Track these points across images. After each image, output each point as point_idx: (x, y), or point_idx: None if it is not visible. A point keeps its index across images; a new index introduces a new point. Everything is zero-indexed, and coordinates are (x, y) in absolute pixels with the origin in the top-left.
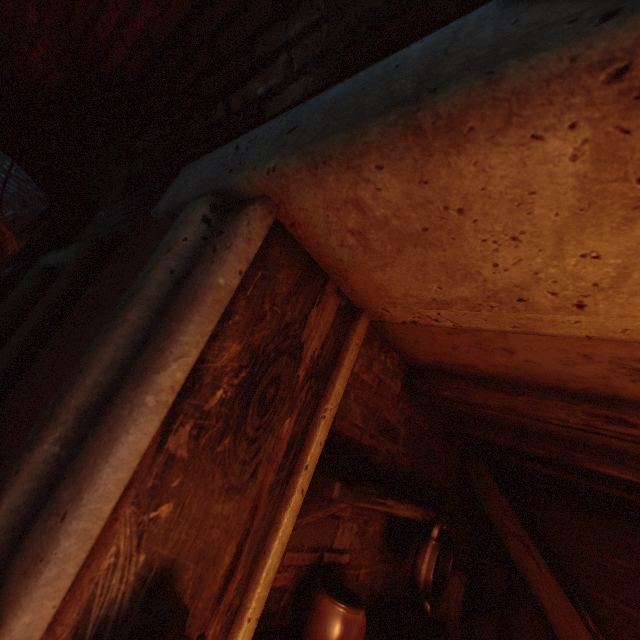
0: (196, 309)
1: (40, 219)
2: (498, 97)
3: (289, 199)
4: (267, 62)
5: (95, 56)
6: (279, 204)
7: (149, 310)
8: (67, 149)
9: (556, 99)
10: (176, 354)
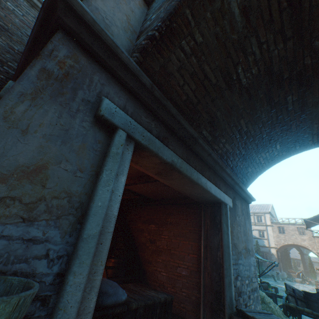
0: None
1: None
2: None
3: None
4: None
5: None
6: None
7: None
8: None
9: None
10: None
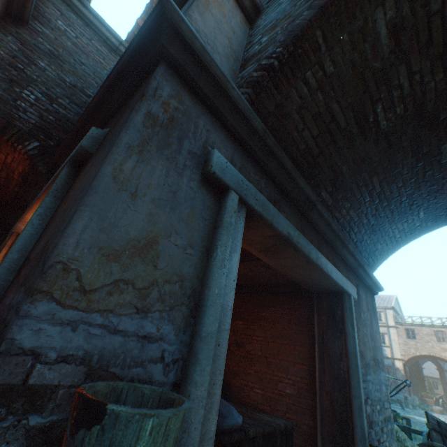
0: (5, 247)
1: (1, 236)
2: (18, 225)
3: (18, 231)
4: (29, 202)
5: (3, 198)
6: (18, 232)
7: (2, 249)
8: (3, 215)
9: (21, 225)
10: (2, 252)
